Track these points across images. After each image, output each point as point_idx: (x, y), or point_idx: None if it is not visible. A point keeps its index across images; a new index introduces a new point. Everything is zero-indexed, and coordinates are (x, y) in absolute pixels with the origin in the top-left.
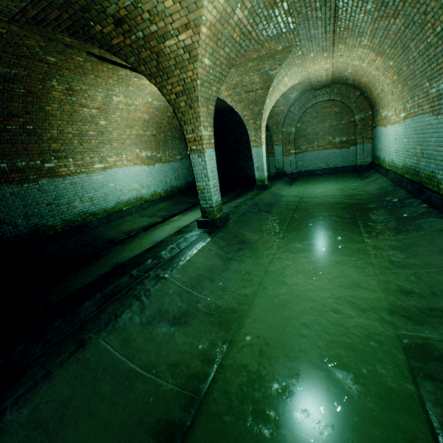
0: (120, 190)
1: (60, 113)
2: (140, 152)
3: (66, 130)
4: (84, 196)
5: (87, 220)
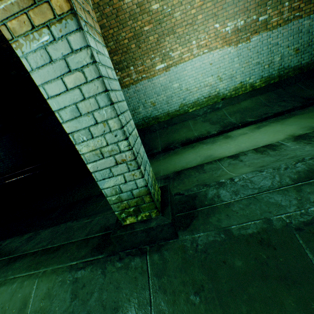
0: (186, 89)
1: (106, 21)
2: (221, 27)
3: (120, 37)
4: (147, 102)
5: (150, 124)
